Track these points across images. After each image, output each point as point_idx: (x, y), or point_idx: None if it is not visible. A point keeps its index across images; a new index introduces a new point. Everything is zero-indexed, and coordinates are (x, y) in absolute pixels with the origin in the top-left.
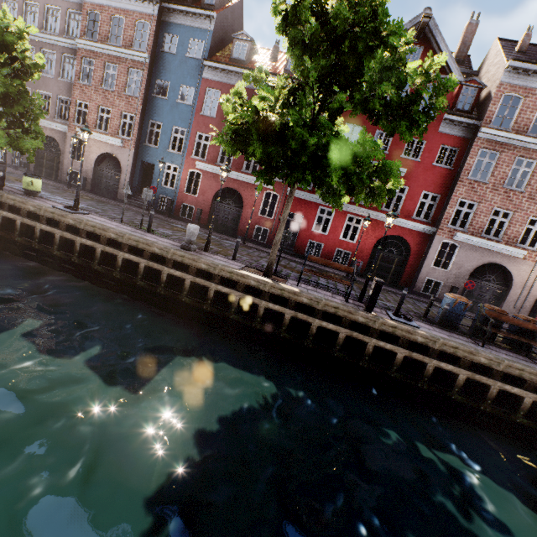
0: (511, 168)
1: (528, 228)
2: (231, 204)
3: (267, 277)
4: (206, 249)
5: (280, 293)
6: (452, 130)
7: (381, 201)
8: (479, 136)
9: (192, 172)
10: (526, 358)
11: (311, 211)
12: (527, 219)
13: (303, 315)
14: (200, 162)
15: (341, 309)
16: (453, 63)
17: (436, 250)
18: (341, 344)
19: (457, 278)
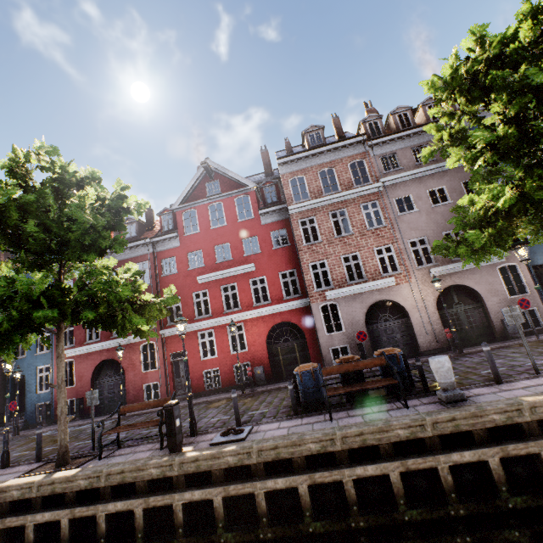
0: (331, 222)
1: (391, 256)
2: (113, 375)
3: (58, 468)
4: (4, 464)
5: (51, 489)
6: (271, 218)
7: (138, 317)
8: (291, 213)
9: (72, 361)
10: (396, 404)
11: (192, 341)
12: (373, 251)
13: (82, 509)
14: (68, 349)
15: (128, 470)
16: (243, 179)
17: (320, 317)
18: (142, 526)
19: (357, 333)
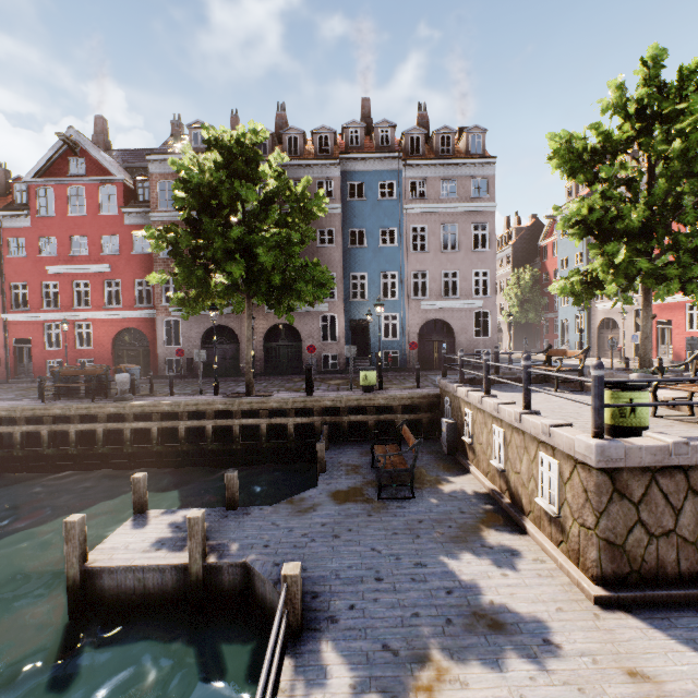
0: None
1: None
2: None
3: None
4: None
5: None
6: (136, 220)
7: None
8: (153, 220)
9: None
10: (99, 400)
11: (37, 330)
12: None
13: None
14: None
15: None
16: (111, 166)
17: (163, 330)
18: None
19: (192, 349)
